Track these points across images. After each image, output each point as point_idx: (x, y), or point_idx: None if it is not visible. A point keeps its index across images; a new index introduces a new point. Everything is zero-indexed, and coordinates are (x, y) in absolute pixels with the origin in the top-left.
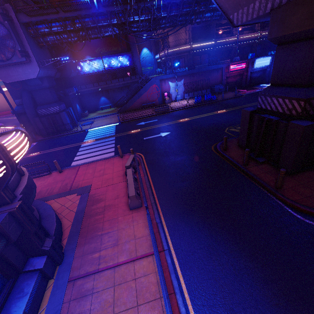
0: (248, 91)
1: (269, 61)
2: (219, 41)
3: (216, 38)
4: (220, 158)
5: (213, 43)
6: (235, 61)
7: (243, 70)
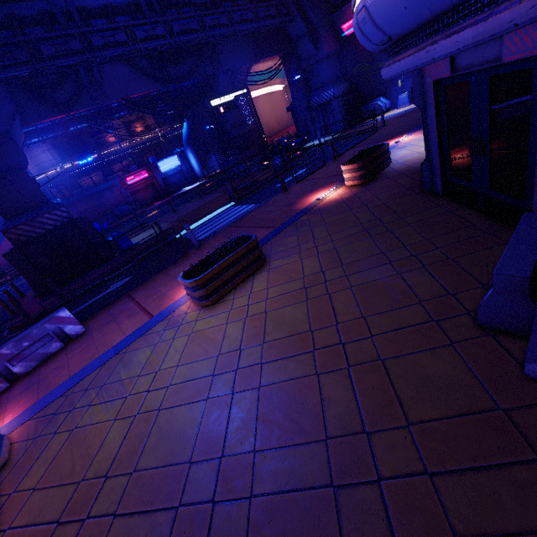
0: (161, 202)
1: (177, 160)
2: (105, 152)
3: (100, 149)
4: (13, 308)
5: (97, 157)
6: (130, 171)
7: (148, 179)
